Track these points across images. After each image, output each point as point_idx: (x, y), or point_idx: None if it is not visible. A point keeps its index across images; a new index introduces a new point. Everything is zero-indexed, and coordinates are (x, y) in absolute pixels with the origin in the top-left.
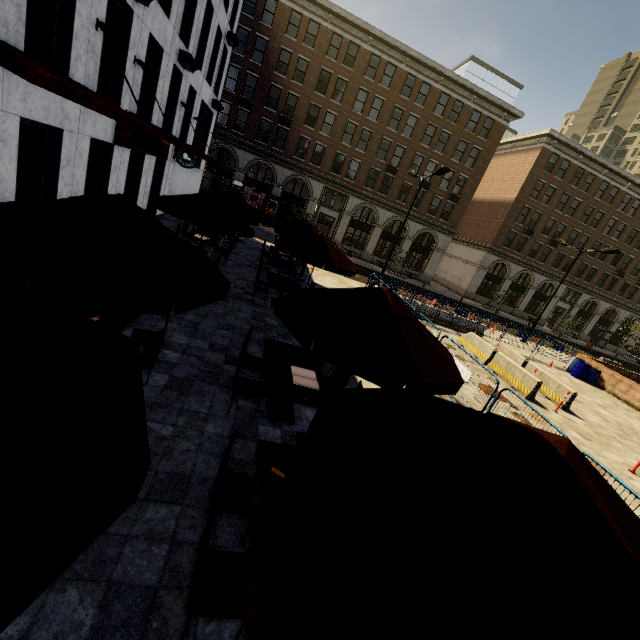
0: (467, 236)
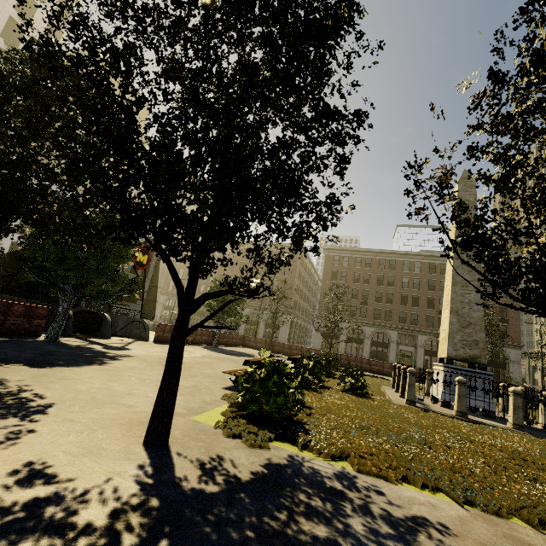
0: None
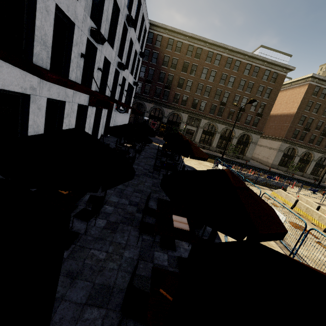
0: (269, 134)
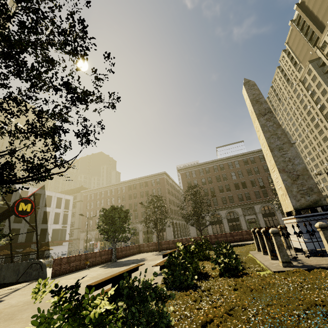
0: None
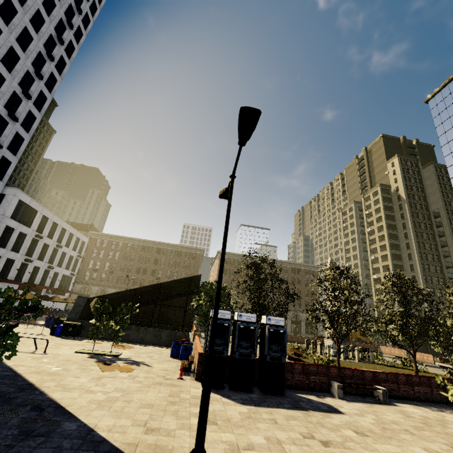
0: None
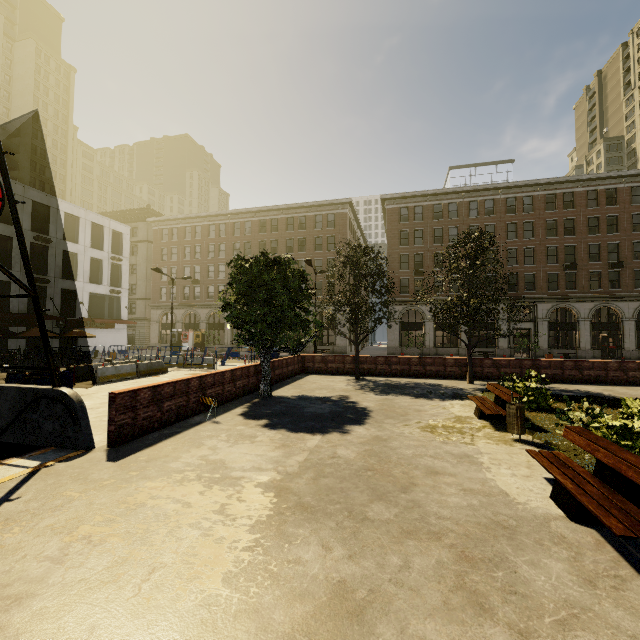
0: None
